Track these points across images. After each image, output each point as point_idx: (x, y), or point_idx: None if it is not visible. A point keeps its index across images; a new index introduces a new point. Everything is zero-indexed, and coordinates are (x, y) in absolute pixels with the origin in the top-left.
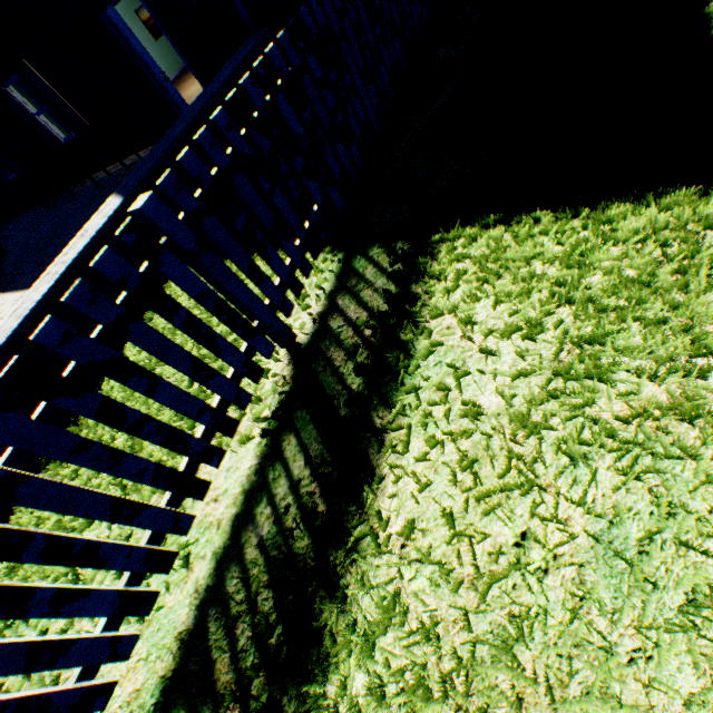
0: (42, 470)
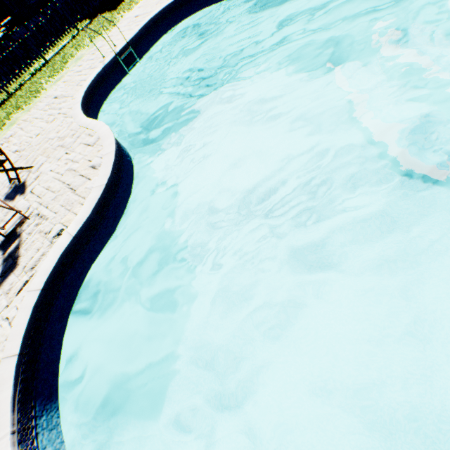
0: None
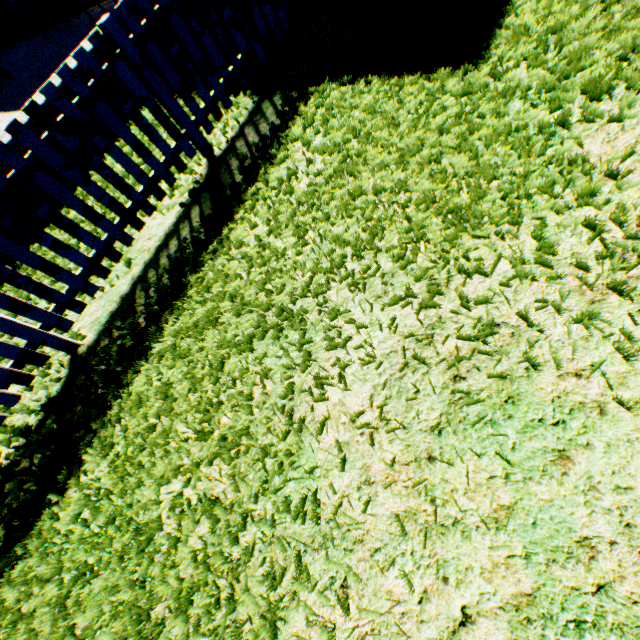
0: (47, 227)
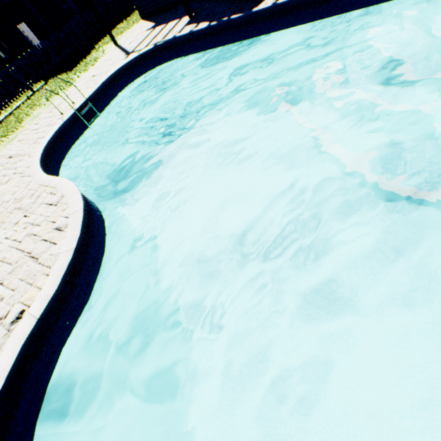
0: None
